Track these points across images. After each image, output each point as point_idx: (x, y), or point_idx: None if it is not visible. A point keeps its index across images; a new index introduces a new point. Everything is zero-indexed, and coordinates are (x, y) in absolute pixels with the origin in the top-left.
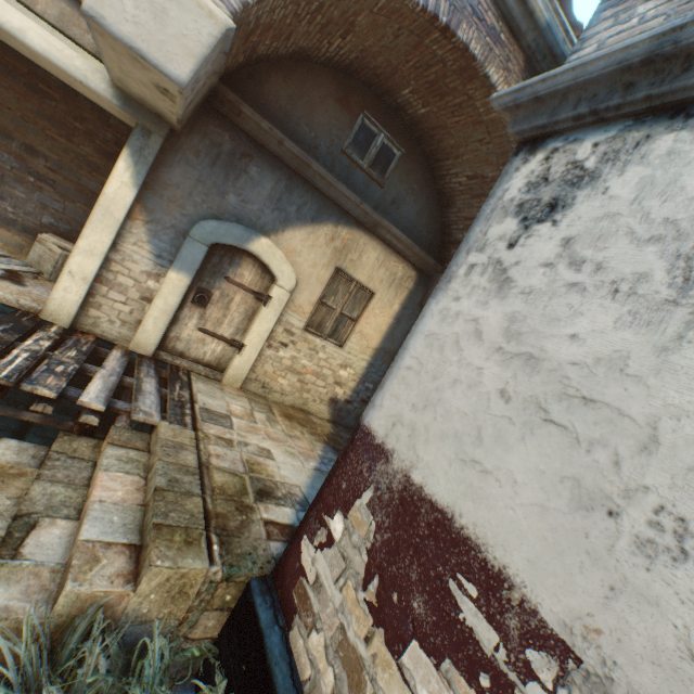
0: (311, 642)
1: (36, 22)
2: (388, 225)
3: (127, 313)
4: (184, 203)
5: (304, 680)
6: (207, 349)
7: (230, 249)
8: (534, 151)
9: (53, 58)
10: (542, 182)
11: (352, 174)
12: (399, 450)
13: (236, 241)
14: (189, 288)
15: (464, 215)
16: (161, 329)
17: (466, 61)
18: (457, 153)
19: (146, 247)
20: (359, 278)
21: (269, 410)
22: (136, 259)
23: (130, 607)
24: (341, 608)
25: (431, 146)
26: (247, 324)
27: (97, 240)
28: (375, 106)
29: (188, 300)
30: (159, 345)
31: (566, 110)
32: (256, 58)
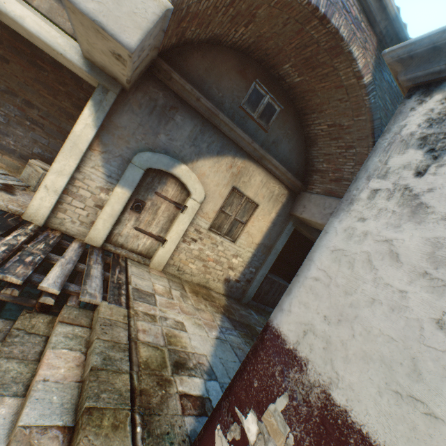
0: None
1: (32, 12)
2: (270, 157)
3: (84, 216)
4: (129, 139)
5: None
6: (140, 242)
7: (159, 172)
8: (429, 93)
9: (43, 36)
10: None
11: (246, 122)
12: (314, 361)
13: (164, 166)
14: (129, 199)
15: (324, 152)
16: (108, 227)
17: (336, 41)
18: (321, 109)
19: (101, 170)
20: (248, 194)
21: (182, 288)
22: (93, 178)
23: None
24: None
25: (301, 104)
26: (169, 225)
27: (66, 164)
28: (264, 77)
29: (128, 208)
30: (106, 239)
31: None
32: (184, 40)
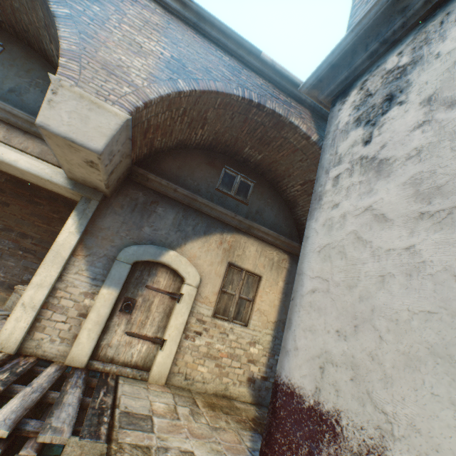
0: None
1: (26, 156)
2: (257, 225)
3: (66, 330)
4: (113, 238)
5: None
6: (134, 350)
7: (148, 264)
8: (346, 94)
9: (32, 170)
10: (367, 98)
11: (225, 200)
12: (347, 409)
13: (152, 256)
14: (117, 300)
15: (307, 208)
16: (93, 338)
17: (276, 118)
18: (288, 173)
19: (85, 274)
20: (246, 266)
21: (192, 402)
22: (76, 284)
23: None
24: None
25: (271, 176)
26: (166, 321)
27: (47, 275)
28: (231, 163)
29: (117, 310)
30: (93, 354)
31: (359, 56)
32: (154, 150)
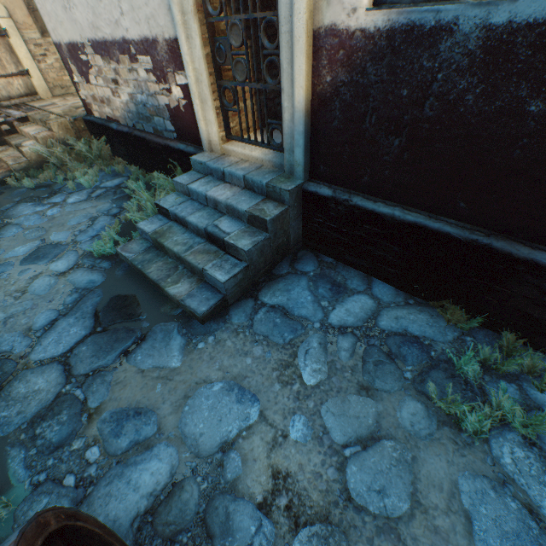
0: (95, 109)
1: None
2: None
3: None
4: None
5: (100, 117)
6: (17, 87)
7: None
8: None
9: None
10: None
11: None
12: (60, 40)
13: None
14: None
15: None
16: None
17: None
18: None
19: None
20: None
21: (74, 96)
22: None
23: (59, 138)
24: (89, 94)
25: None
26: (16, 58)
27: None
28: None
29: None
30: None
31: None
32: None
